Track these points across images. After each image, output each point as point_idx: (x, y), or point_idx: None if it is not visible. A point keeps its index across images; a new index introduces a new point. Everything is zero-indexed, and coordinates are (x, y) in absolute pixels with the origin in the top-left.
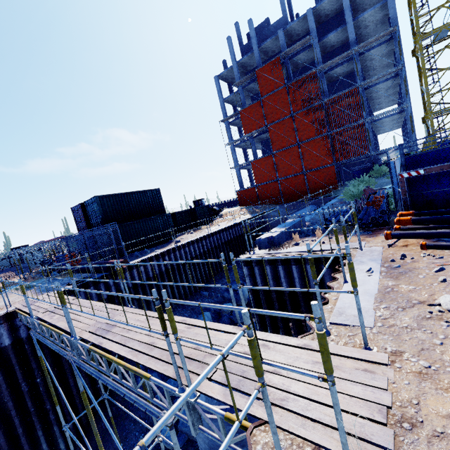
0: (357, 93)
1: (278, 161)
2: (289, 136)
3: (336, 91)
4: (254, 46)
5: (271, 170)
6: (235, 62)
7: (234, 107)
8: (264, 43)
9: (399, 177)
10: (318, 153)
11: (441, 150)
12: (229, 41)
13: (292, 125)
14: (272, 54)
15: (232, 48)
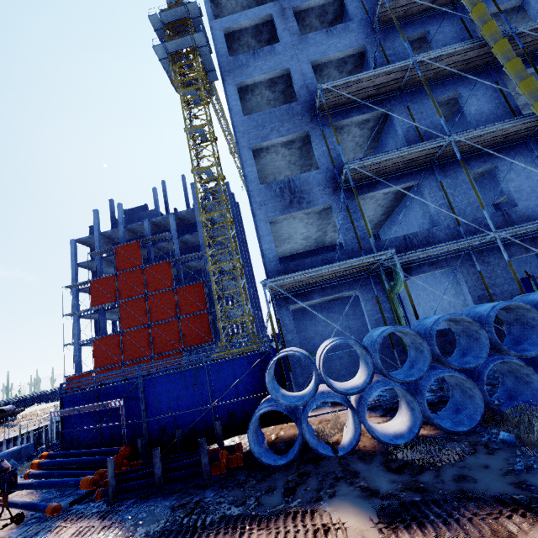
0: (207, 285)
1: (126, 341)
2: (141, 316)
3: (196, 279)
4: (120, 224)
5: (117, 351)
6: (99, 232)
7: (94, 272)
8: (131, 225)
9: (50, 416)
10: (168, 337)
11: (78, 394)
12: (96, 213)
13: (145, 305)
14: (142, 234)
15: (97, 220)
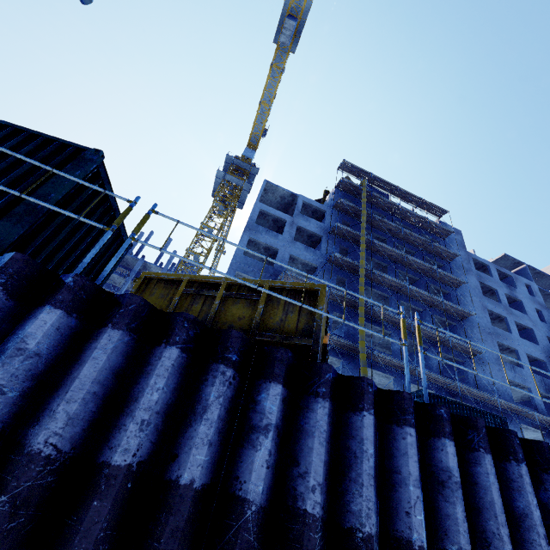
0: None
1: None
2: None
3: None
4: None
5: None
6: None
7: None
8: None
9: None
10: None
11: None
12: None
13: None
14: None
15: None
